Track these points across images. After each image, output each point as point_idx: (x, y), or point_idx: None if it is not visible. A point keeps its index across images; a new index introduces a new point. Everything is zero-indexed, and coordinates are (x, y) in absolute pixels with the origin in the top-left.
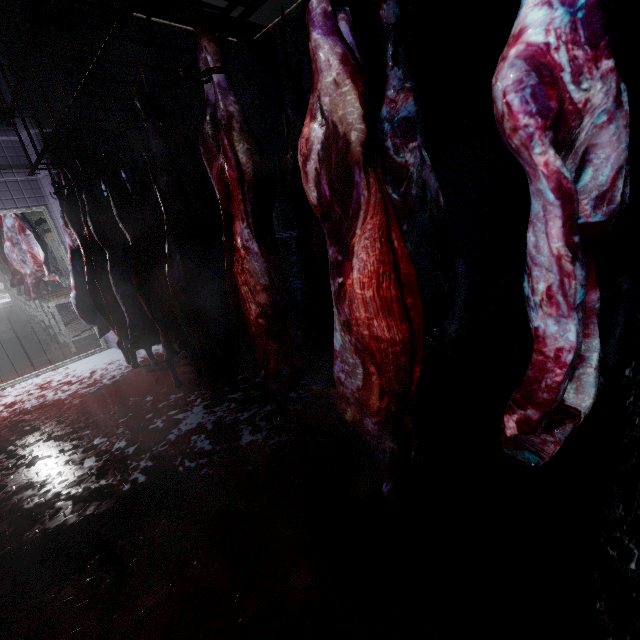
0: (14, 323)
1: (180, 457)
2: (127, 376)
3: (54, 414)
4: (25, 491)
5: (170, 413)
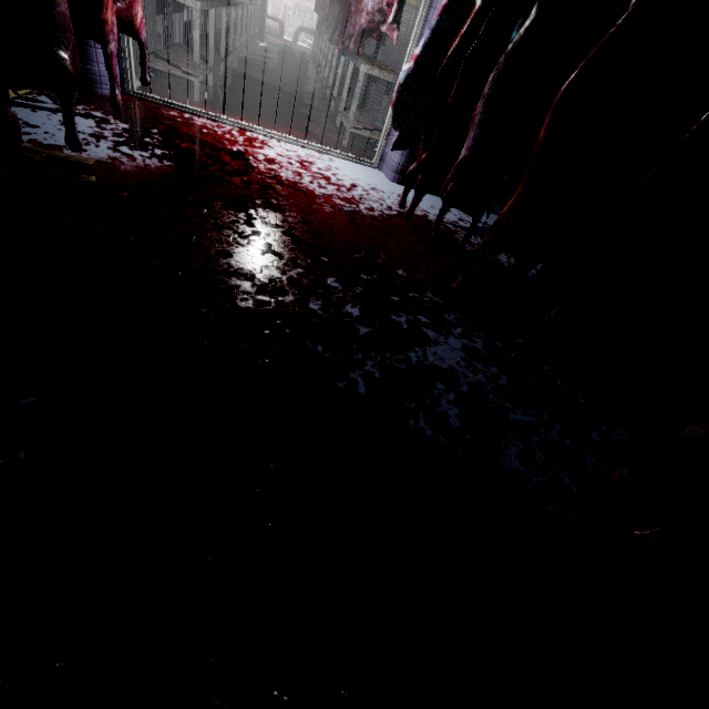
0: (304, 73)
1: (415, 401)
2: (386, 220)
3: (302, 206)
4: (245, 280)
5: (420, 317)
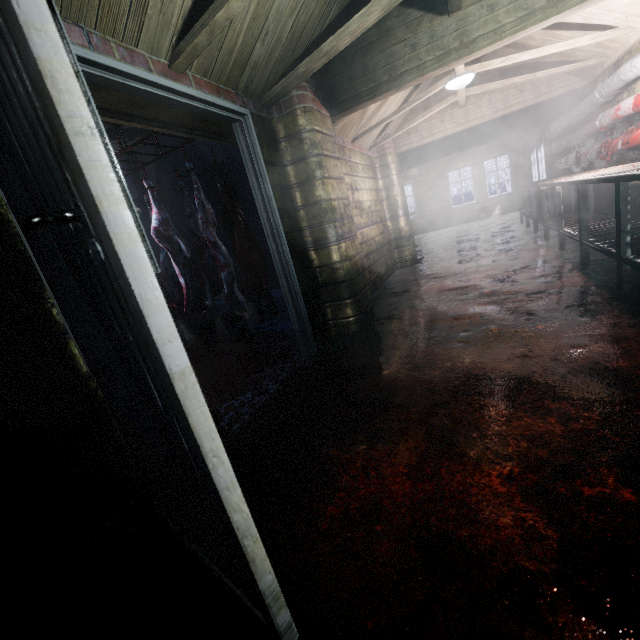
0: None
1: None
2: None
3: None
4: None
5: None
